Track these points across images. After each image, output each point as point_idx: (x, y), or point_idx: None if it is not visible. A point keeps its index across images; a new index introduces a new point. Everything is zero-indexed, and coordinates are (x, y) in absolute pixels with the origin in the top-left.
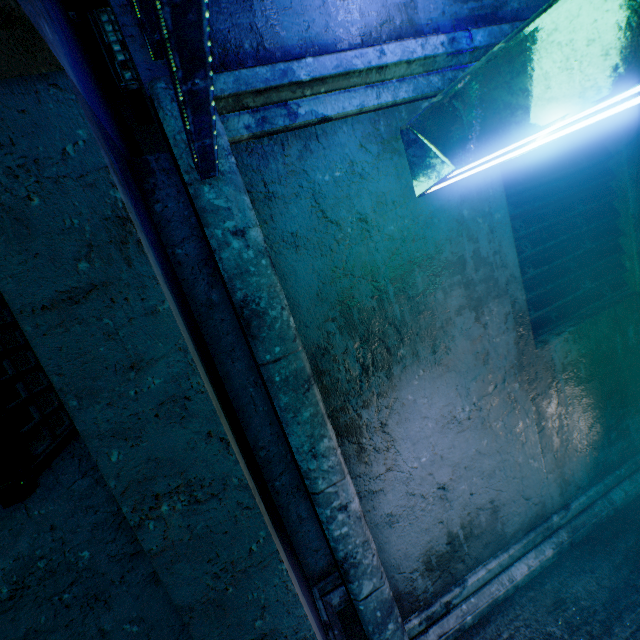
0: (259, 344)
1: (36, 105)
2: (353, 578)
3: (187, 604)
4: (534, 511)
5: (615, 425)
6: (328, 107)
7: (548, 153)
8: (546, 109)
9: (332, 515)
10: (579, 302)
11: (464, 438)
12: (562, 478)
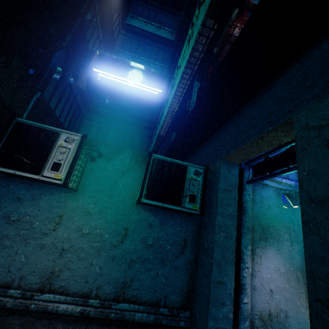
0: (244, 216)
1: (234, 166)
2: (243, 292)
3: (215, 258)
4: None
5: None
6: (269, 183)
7: None
8: None
9: (244, 267)
10: None
11: (281, 279)
12: None
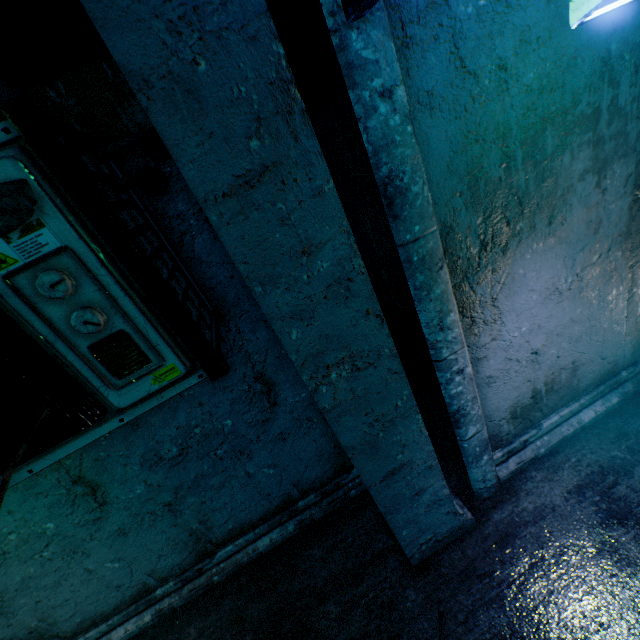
0: (401, 224)
1: None
2: (462, 425)
3: (350, 445)
4: (606, 369)
5: None
6: None
7: None
8: None
9: (451, 378)
10: None
11: (561, 308)
12: (637, 340)
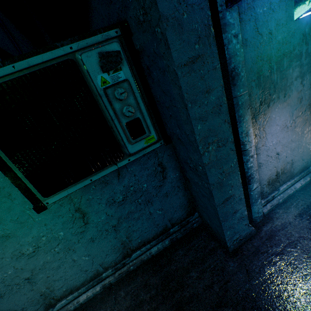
0: (236, 88)
1: None
2: (251, 183)
3: (212, 183)
4: (304, 165)
5: None
6: None
7: None
8: None
9: (248, 159)
10: None
11: (287, 134)
12: None
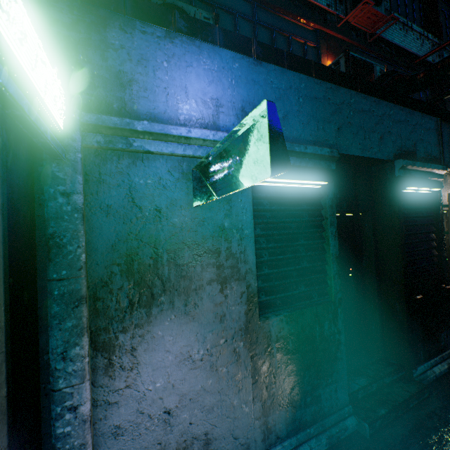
0: (52, 265)
1: None
2: None
3: None
4: None
5: (311, 391)
6: (153, 147)
7: (286, 207)
8: (242, 180)
9: (61, 413)
10: (297, 298)
11: (195, 374)
12: (266, 426)
